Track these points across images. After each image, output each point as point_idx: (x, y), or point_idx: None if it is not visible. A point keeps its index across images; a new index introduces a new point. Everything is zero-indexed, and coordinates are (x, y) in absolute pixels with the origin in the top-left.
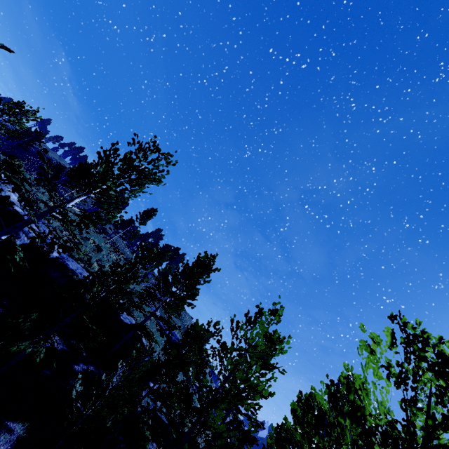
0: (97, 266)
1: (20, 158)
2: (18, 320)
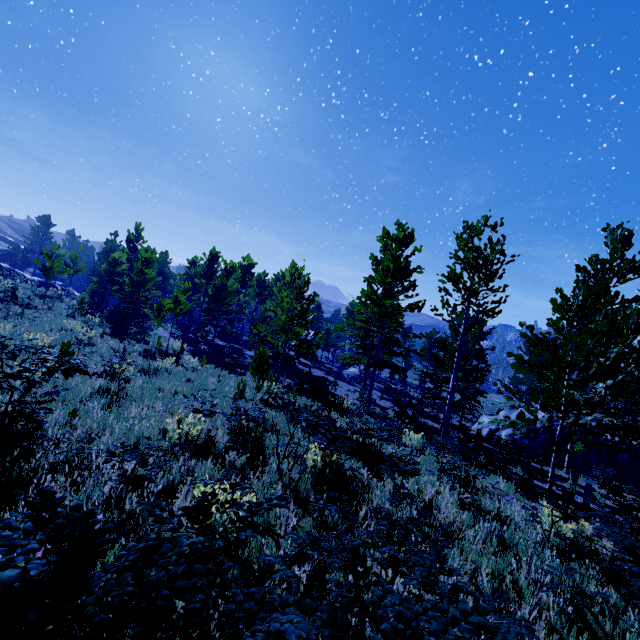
0: None
1: None
2: None
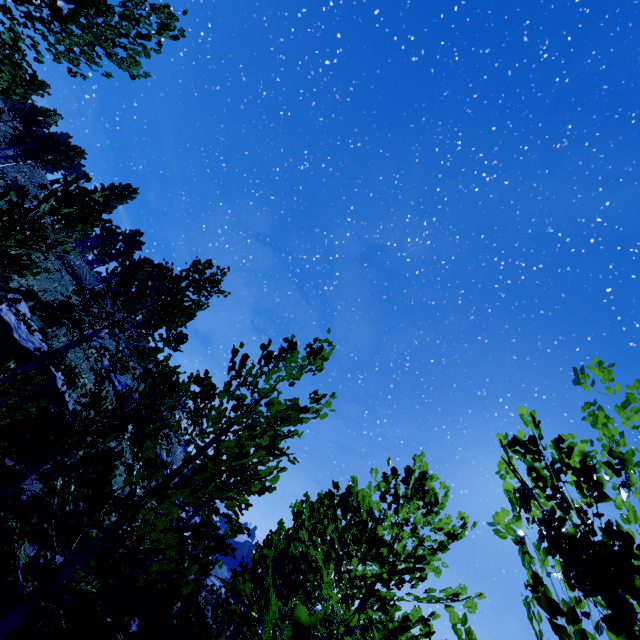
0: None
1: None
2: None
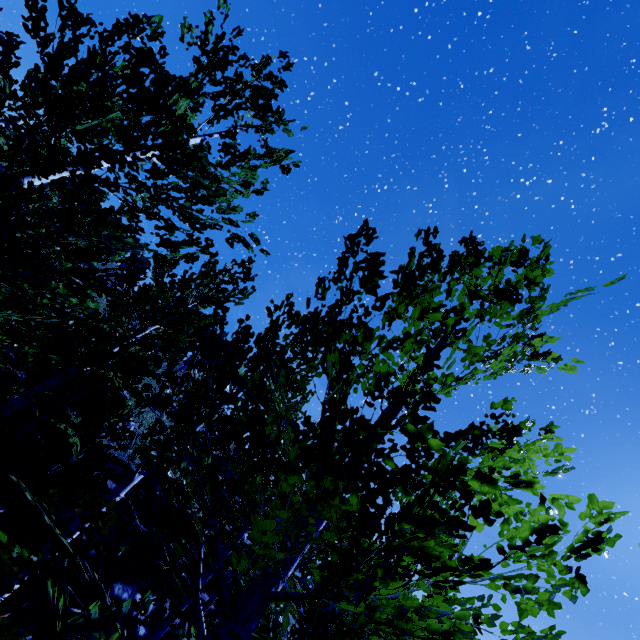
0: None
1: None
2: None
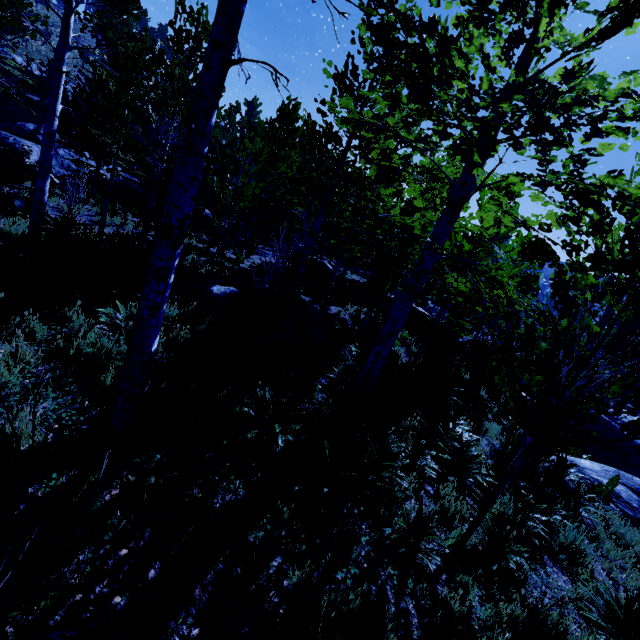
0: None
1: None
2: None
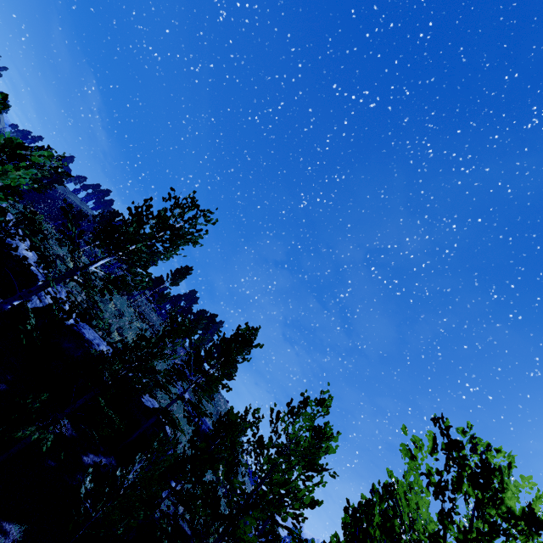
0: (118, 335)
1: (35, 202)
2: (26, 401)
